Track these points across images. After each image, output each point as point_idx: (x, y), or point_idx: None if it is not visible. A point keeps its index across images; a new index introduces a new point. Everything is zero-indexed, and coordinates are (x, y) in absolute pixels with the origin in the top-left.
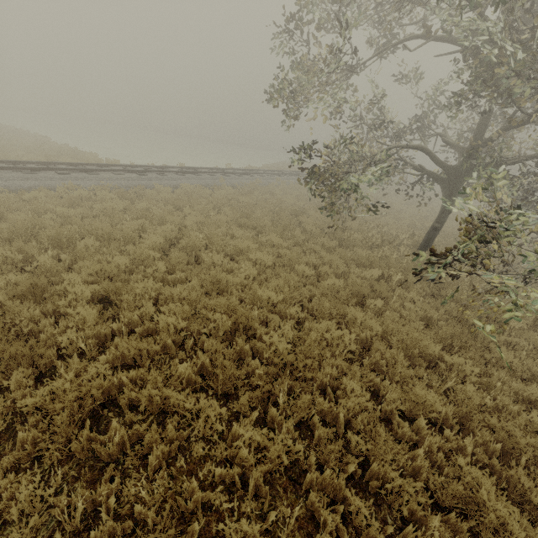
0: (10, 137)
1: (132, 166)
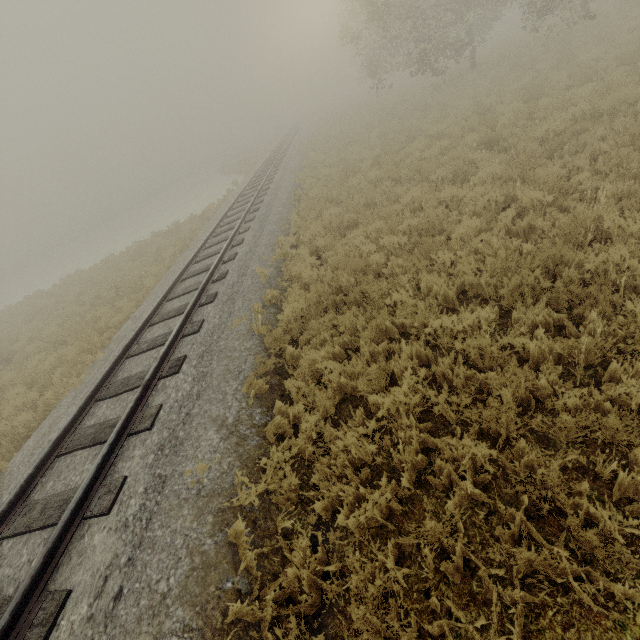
0: (70, 282)
1: (249, 183)
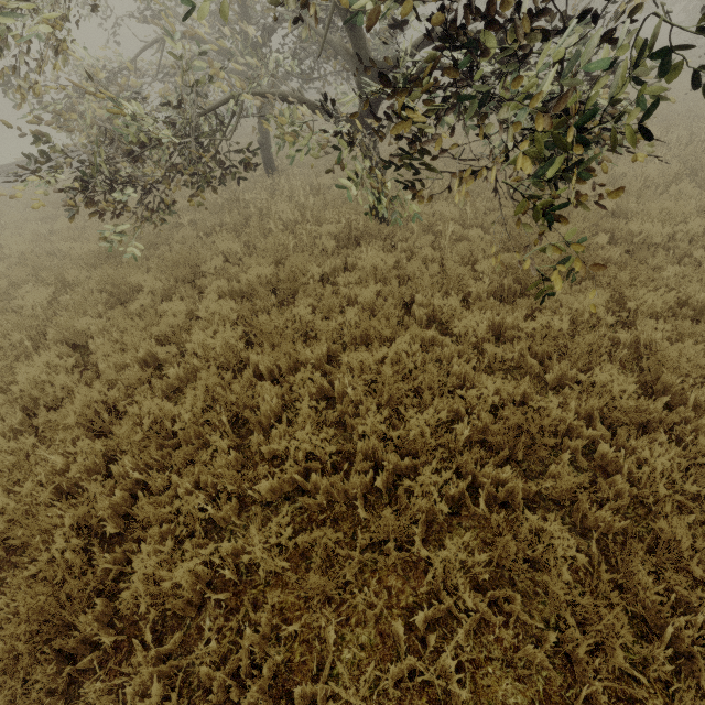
0: None
1: None
